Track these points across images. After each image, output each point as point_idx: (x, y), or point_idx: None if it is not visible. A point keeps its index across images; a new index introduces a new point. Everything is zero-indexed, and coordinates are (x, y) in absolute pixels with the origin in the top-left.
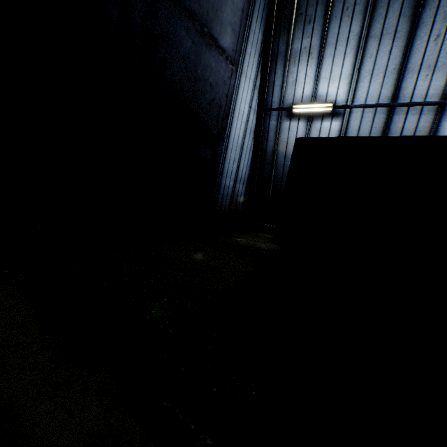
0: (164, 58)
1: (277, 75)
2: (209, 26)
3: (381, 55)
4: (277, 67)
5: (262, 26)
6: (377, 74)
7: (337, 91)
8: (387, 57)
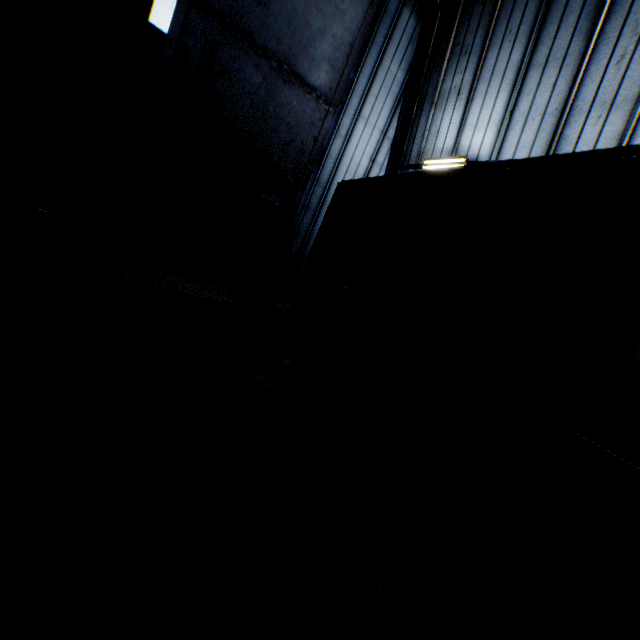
0: (223, 93)
1: (421, 123)
2: (291, 63)
3: (542, 90)
4: (423, 113)
5: (406, 63)
6: (533, 117)
7: (482, 142)
8: (550, 93)
